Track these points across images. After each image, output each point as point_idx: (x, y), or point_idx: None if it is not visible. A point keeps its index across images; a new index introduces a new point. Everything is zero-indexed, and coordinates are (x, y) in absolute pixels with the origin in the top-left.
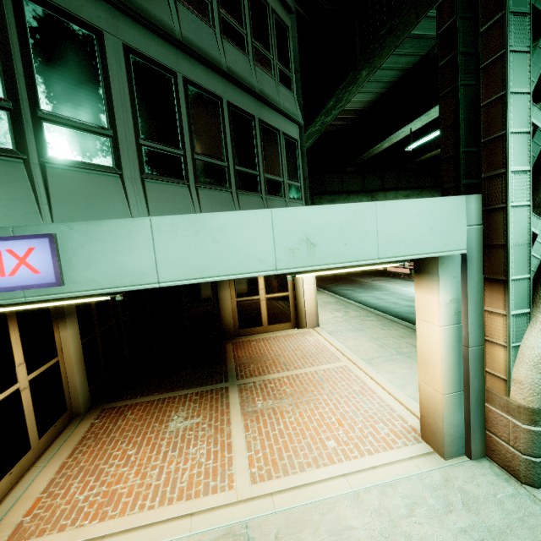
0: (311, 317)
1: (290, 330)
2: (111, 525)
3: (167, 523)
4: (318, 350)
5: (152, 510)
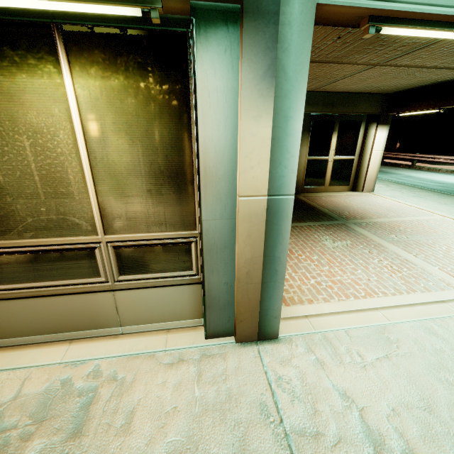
0: (369, 182)
1: (348, 192)
2: (371, 302)
3: (427, 305)
4: (397, 207)
5: (398, 296)
